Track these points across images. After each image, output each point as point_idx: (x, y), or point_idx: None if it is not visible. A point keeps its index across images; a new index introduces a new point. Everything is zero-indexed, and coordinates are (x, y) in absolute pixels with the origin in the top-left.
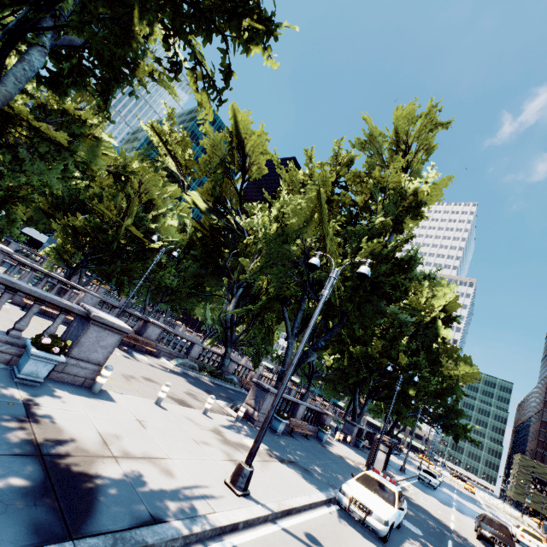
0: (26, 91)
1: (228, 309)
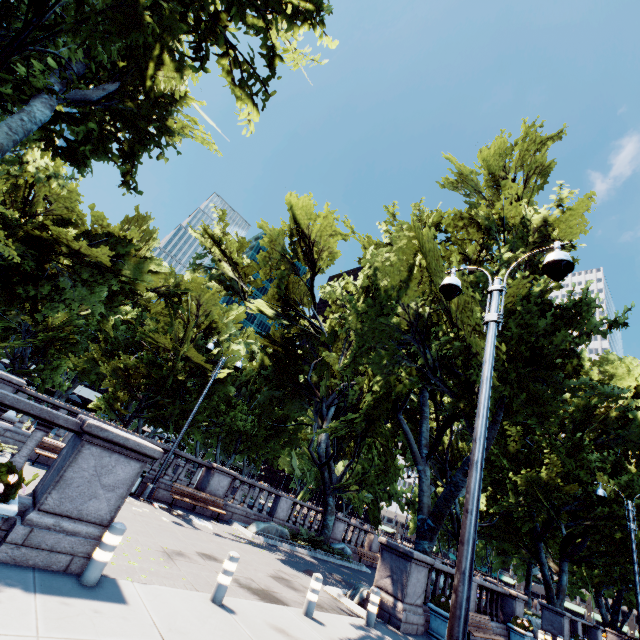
0: (70, 221)
1: (320, 439)
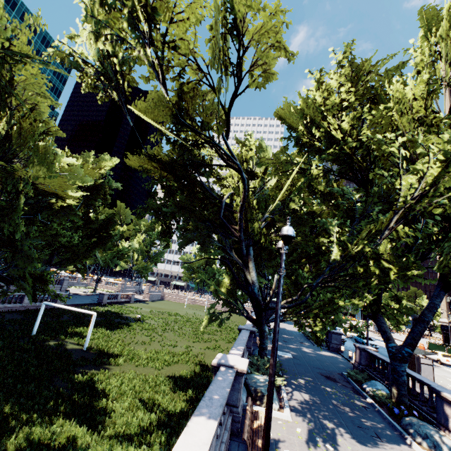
0: None
1: (253, 279)
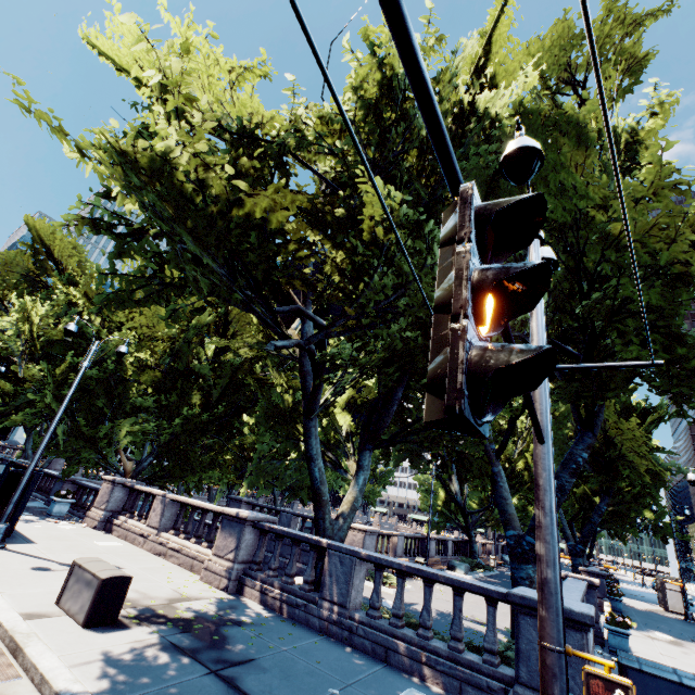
0: None
1: (455, 490)
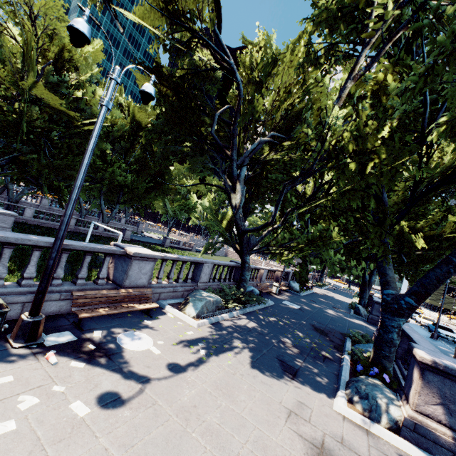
0: None
1: (235, 202)
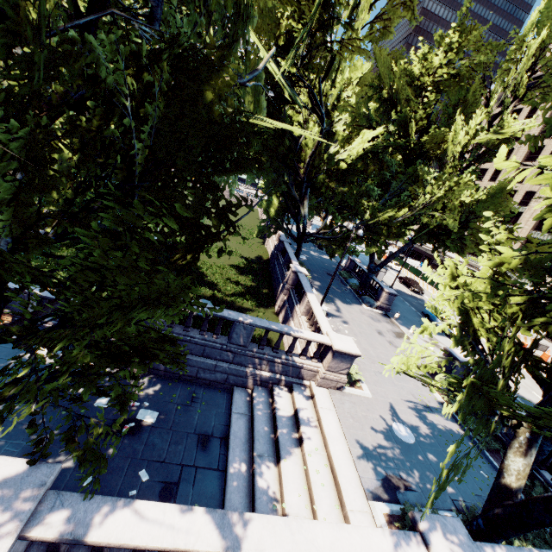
0: None
1: (305, 214)
